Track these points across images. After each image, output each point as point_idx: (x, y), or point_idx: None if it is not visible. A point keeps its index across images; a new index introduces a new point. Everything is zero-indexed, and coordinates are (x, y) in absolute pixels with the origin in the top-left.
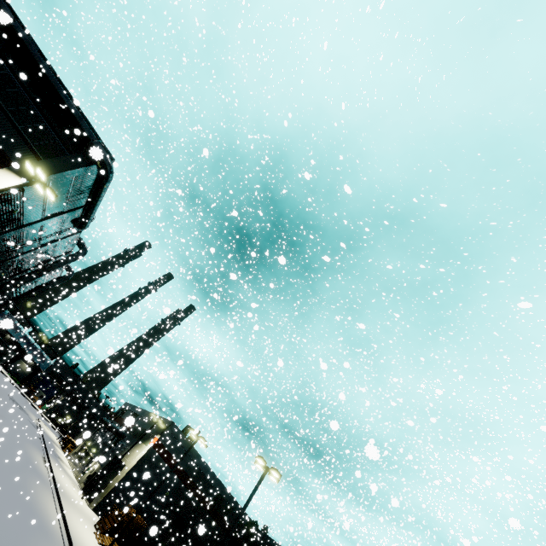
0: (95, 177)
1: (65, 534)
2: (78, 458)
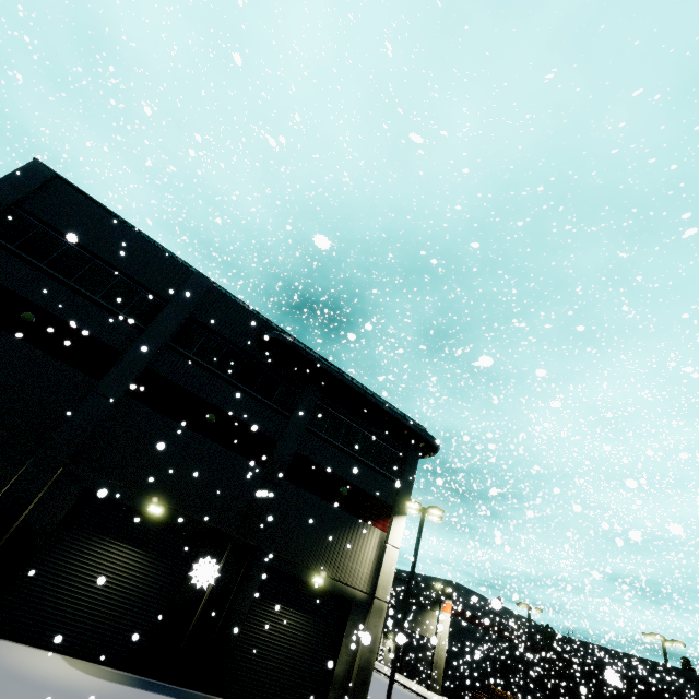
0: None
1: None
2: None
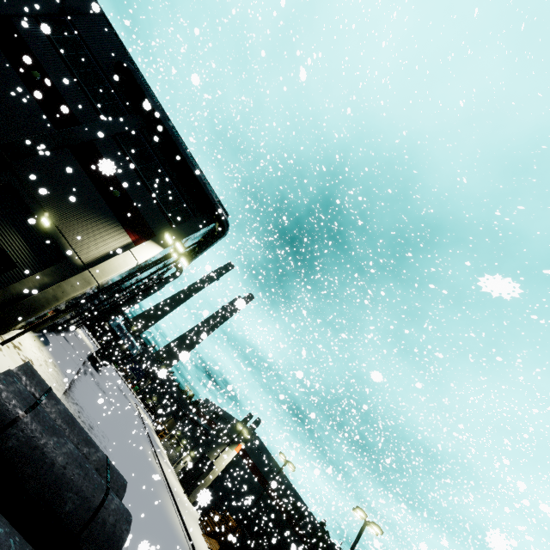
0: (208, 228)
1: (190, 545)
2: (170, 445)
